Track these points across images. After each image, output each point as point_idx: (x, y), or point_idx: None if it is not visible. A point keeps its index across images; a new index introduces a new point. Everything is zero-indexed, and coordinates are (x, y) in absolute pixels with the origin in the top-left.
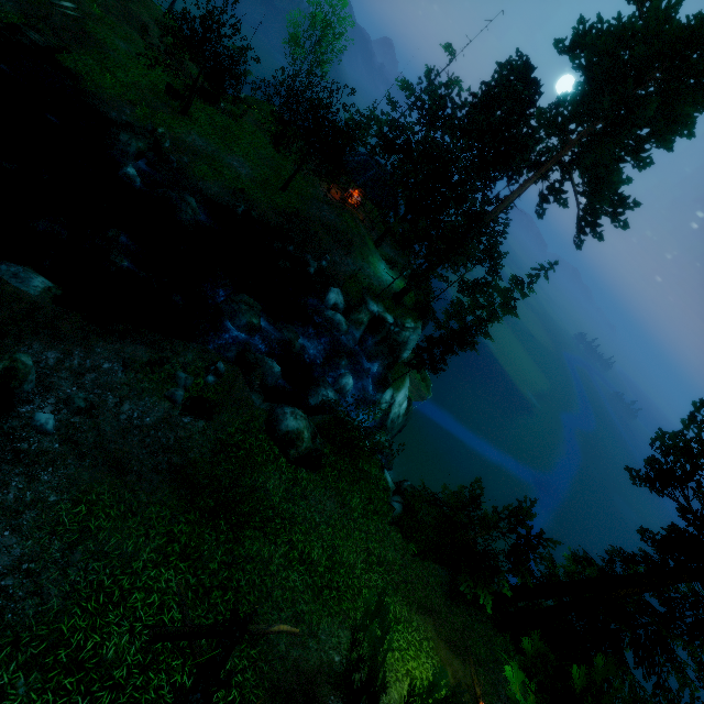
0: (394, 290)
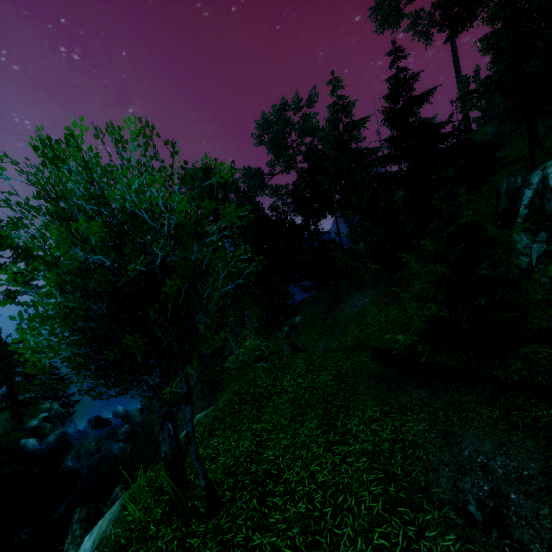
0: (5, 420)
